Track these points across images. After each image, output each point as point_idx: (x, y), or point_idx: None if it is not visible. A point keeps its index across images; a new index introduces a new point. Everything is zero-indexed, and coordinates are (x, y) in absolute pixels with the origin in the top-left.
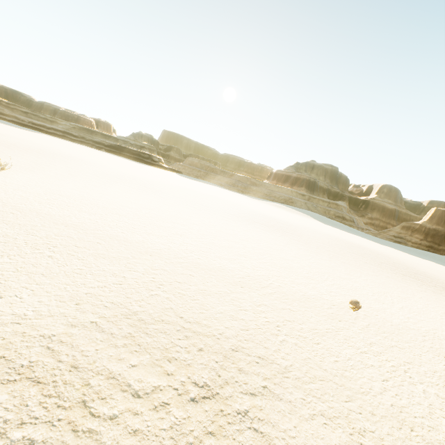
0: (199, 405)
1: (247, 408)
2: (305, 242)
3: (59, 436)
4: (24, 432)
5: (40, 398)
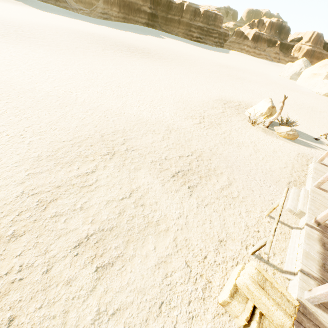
0: (114, 158)
1: (126, 148)
2: (55, 45)
3: (90, 195)
4: (79, 204)
5: (66, 199)
